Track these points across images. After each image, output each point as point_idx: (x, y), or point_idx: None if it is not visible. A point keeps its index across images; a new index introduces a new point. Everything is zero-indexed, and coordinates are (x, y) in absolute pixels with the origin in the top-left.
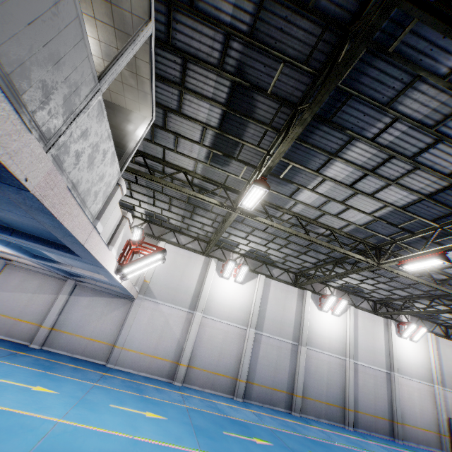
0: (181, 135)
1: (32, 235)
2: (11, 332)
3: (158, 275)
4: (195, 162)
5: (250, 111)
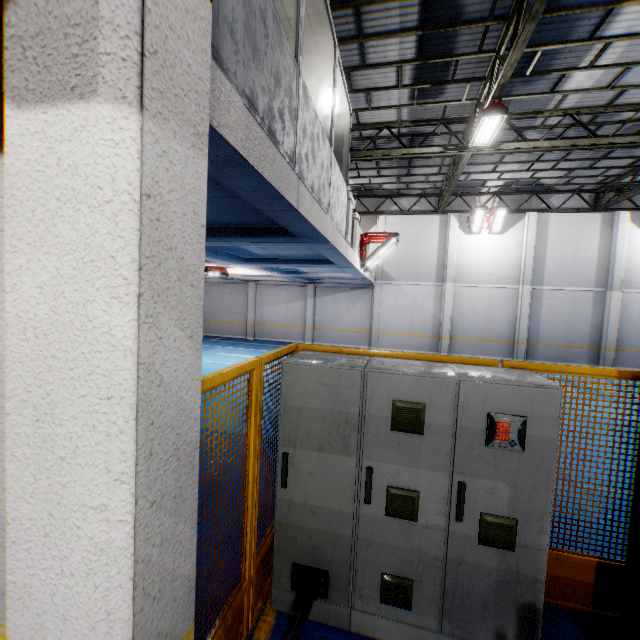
0: (372, 88)
1: (298, 259)
2: (287, 336)
3: (389, 255)
4: (397, 110)
5: (455, 17)
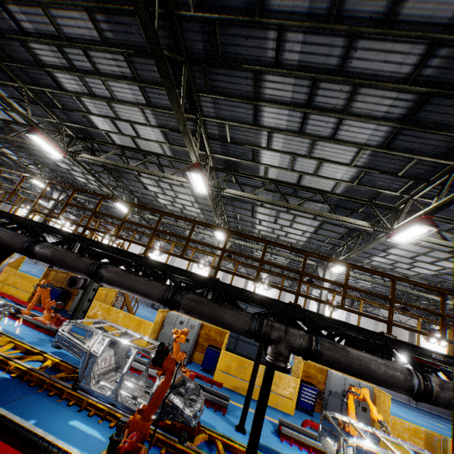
0: None
1: None
2: None
3: None
4: None
5: None
